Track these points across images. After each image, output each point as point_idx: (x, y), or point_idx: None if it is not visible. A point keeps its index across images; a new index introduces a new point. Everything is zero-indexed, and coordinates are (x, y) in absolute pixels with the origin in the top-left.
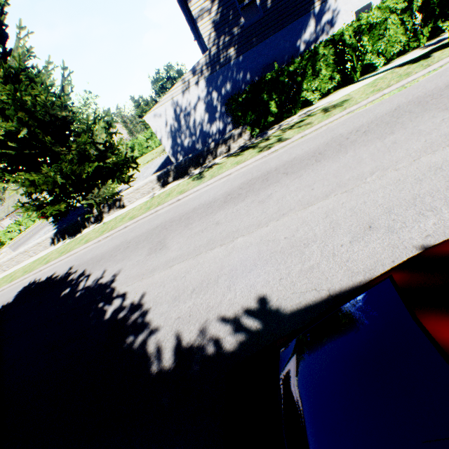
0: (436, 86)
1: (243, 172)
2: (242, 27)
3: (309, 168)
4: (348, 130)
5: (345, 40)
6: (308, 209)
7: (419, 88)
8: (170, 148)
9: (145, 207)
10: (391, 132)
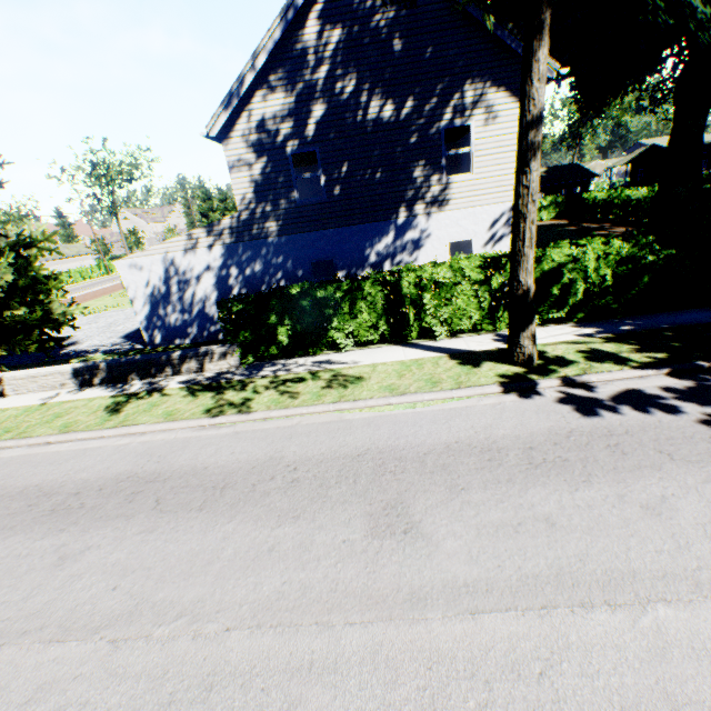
0: (424, 441)
1: (153, 442)
2: (294, 202)
3: (180, 515)
4: (294, 456)
5: (403, 286)
6: (49, 649)
7: (415, 428)
8: (146, 317)
9: (9, 423)
10: (300, 513)
